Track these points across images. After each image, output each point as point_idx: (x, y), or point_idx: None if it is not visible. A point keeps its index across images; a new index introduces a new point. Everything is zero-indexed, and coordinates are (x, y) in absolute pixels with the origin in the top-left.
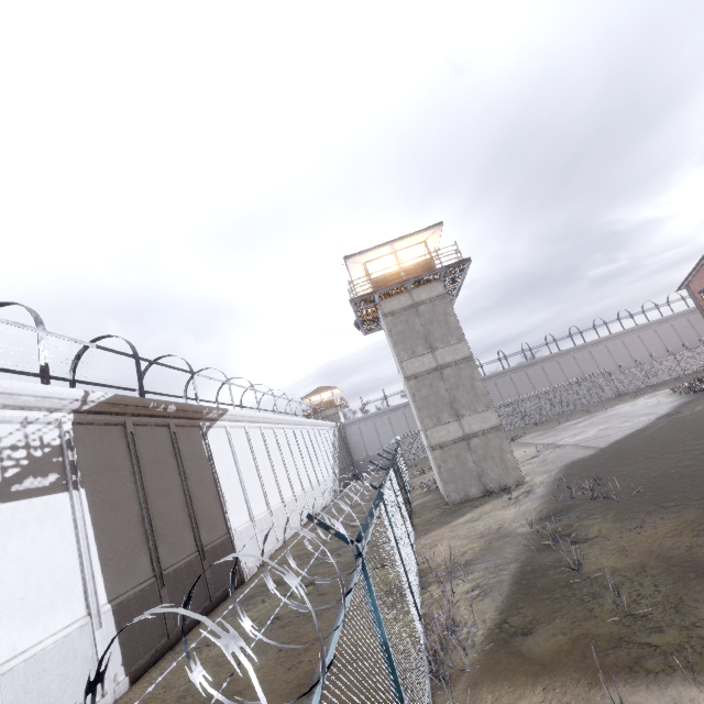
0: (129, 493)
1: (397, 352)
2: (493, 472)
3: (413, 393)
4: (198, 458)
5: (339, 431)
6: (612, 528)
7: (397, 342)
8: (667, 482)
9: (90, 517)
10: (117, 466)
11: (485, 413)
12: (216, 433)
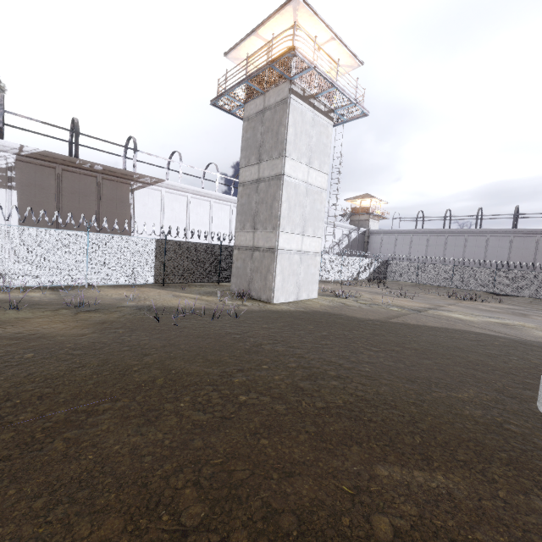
0: (49, 202)
1: (240, 158)
2: (257, 284)
3: (238, 198)
4: (120, 201)
5: (362, 235)
6: (89, 317)
7: (243, 149)
8: (198, 333)
9: (18, 204)
10: (44, 187)
11: (270, 233)
12: (148, 192)
